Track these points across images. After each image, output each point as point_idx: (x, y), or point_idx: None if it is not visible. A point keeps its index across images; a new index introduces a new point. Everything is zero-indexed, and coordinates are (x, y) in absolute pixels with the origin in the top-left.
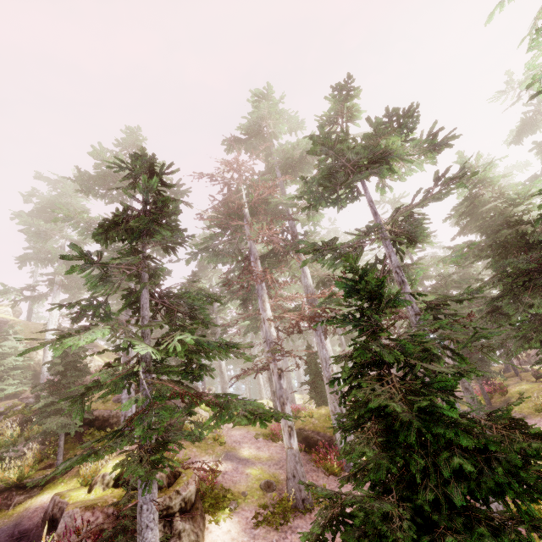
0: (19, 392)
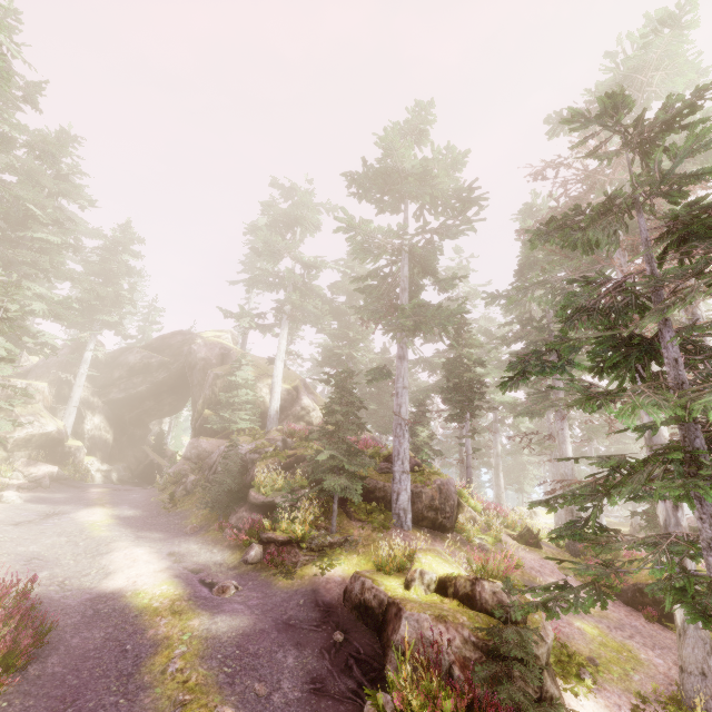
0: (246, 428)
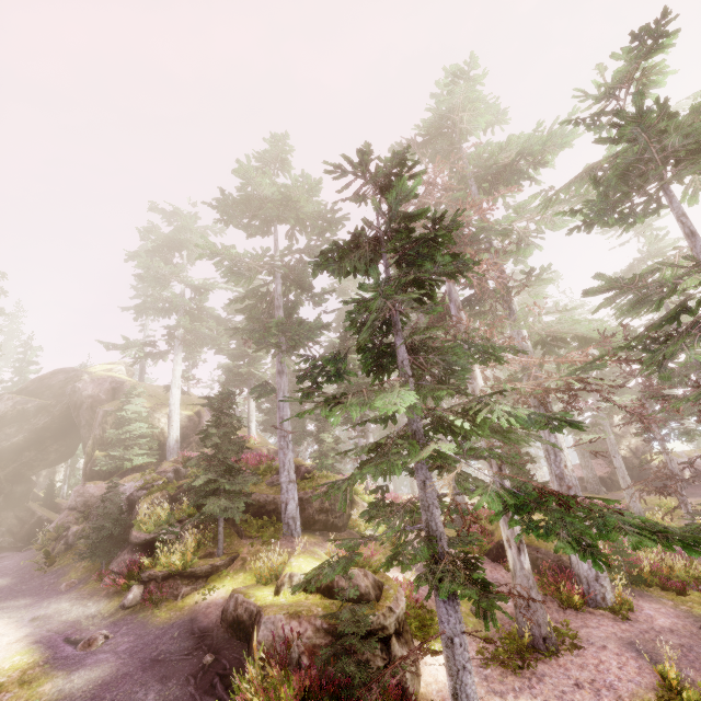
0: (144, 464)
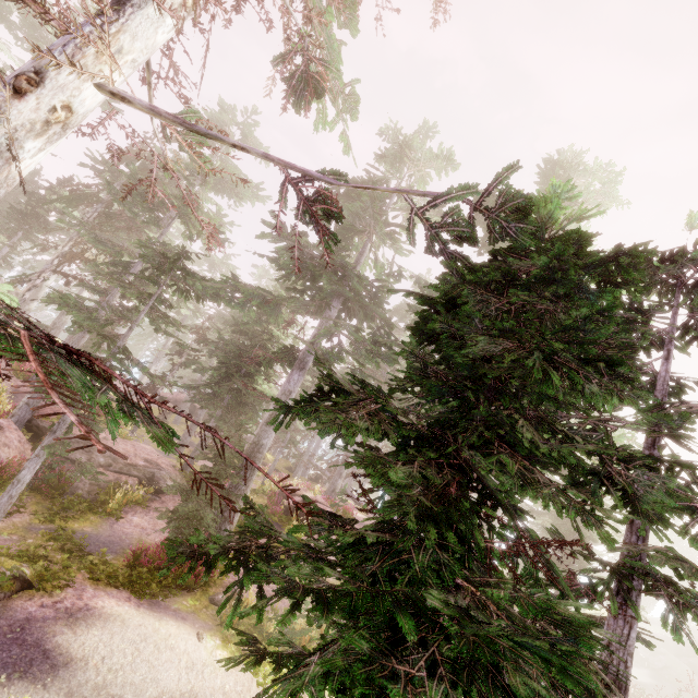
0: None
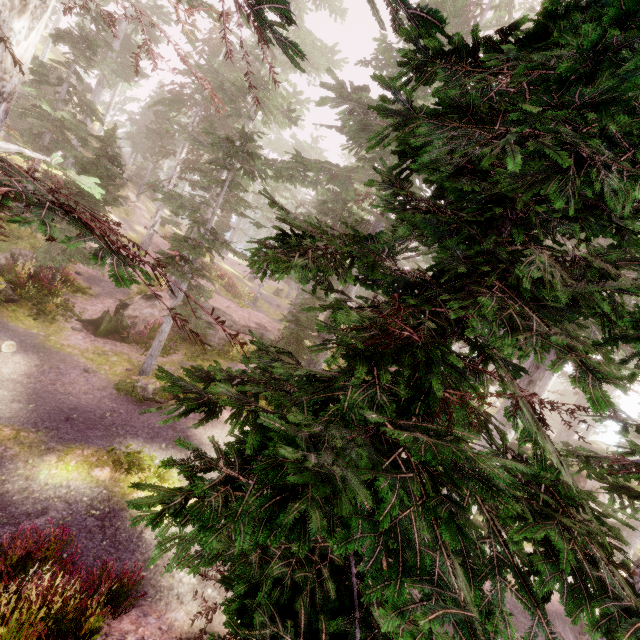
0: None
